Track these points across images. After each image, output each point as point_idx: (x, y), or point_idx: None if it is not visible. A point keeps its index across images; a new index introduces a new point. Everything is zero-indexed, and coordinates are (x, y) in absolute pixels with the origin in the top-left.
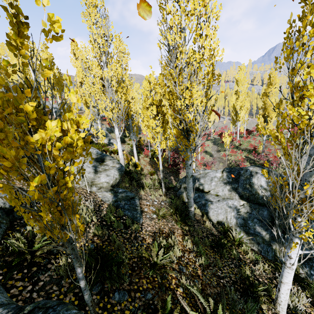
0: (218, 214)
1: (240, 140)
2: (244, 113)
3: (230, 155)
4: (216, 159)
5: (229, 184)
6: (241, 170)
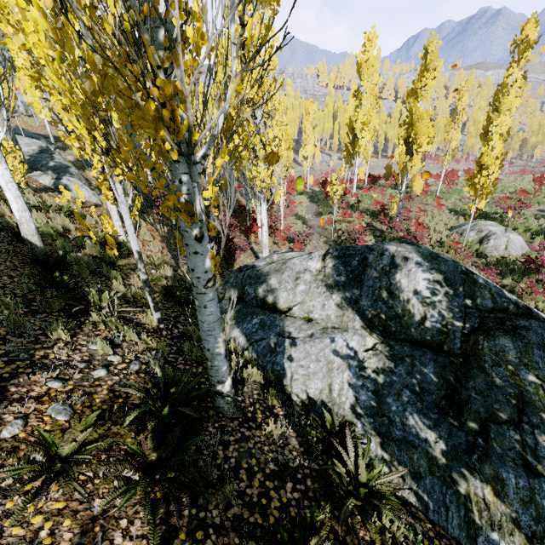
0: (309, 377)
1: (358, 193)
2: (368, 138)
3: (340, 221)
4: (314, 230)
5: (340, 289)
6: (370, 251)
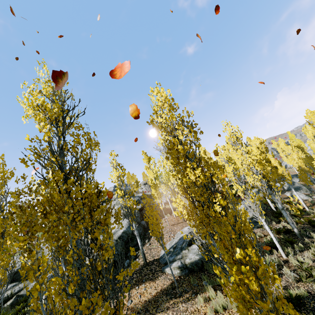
0: None
1: None
2: None
3: None
4: None
5: None
6: None
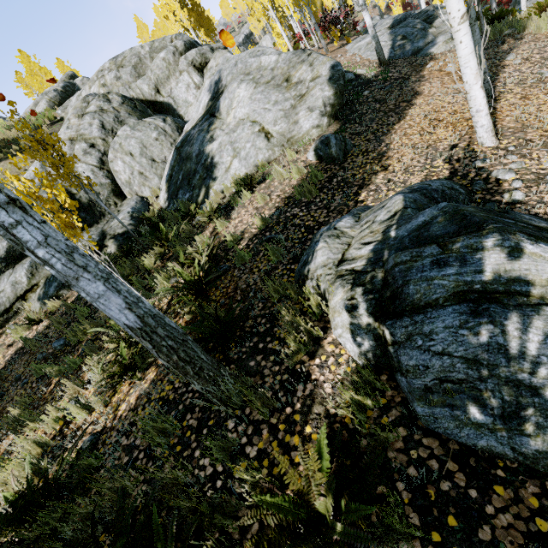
0: None
1: None
2: None
3: None
4: None
5: None
6: None
